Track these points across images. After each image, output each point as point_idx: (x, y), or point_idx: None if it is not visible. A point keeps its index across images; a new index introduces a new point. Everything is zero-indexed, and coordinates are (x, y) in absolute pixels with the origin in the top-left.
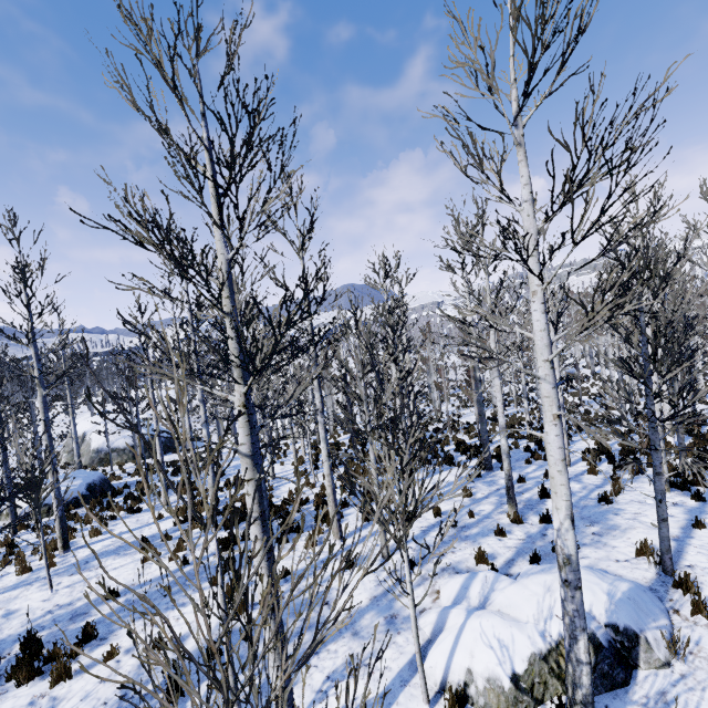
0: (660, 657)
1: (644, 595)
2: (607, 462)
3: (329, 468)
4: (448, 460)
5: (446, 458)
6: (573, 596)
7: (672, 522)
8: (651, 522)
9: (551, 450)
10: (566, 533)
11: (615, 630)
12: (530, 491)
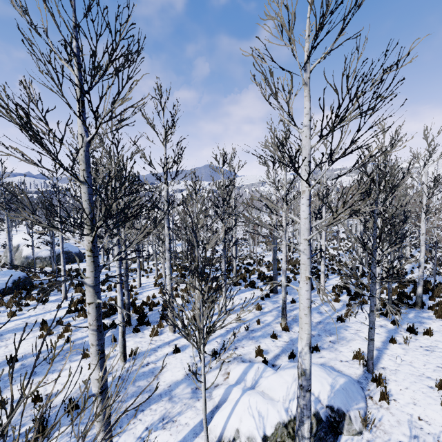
0: (356, 428)
1: (353, 387)
2: (346, 295)
3: (170, 287)
4: (252, 285)
5: (250, 283)
6: (304, 396)
7: (377, 338)
8: (365, 337)
9: (302, 300)
10: (305, 355)
11: (332, 409)
12: (297, 310)
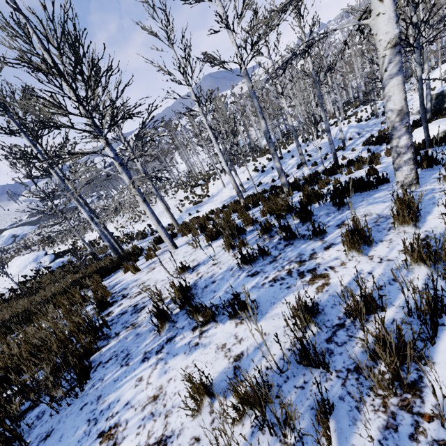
0: None
1: None
2: None
3: None
4: None
5: None
6: None
7: None
8: None
9: None
10: None
11: None
12: None
